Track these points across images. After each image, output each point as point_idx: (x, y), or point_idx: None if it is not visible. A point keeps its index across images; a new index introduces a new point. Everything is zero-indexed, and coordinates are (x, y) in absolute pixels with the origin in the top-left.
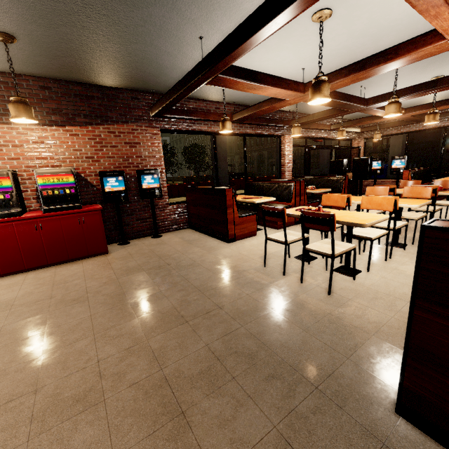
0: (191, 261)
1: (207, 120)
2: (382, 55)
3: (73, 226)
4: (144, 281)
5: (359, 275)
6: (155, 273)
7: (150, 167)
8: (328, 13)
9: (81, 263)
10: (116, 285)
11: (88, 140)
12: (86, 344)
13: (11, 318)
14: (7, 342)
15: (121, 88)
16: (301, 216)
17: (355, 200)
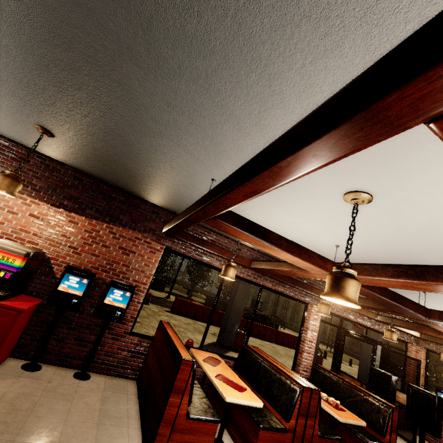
0: None
1: (221, 256)
2: None
3: None
4: None
5: None
6: None
7: (132, 281)
8: (366, 198)
9: None
10: None
11: (84, 231)
12: None
13: None
14: None
15: (147, 201)
16: None
17: None
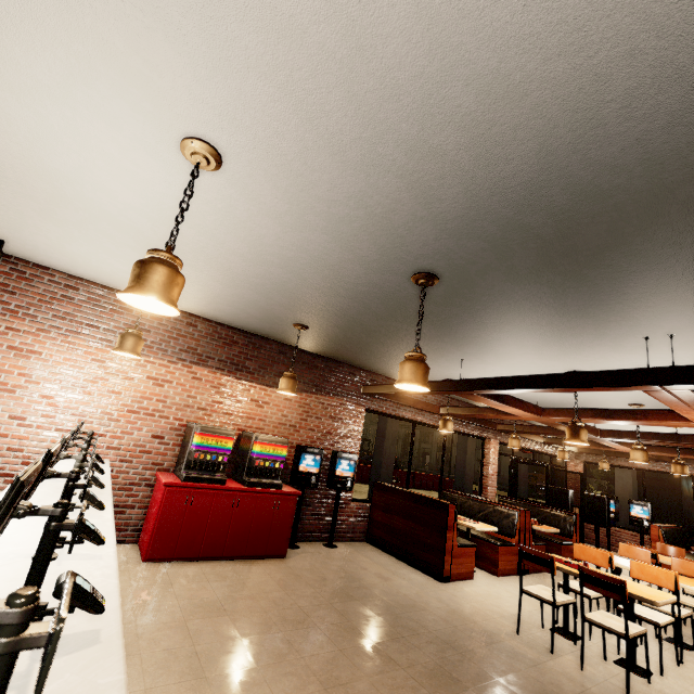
0: (410, 599)
1: (414, 407)
2: (631, 413)
3: (265, 510)
4: (369, 616)
5: (652, 678)
6: (375, 607)
7: (345, 448)
8: None
9: (259, 565)
10: (337, 613)
11: (298, 407)
12: (367, 687)
13: (241, 628)
14: (268, 661)
15: (343, 363)
16: (580, 572)
17: (614, 561)
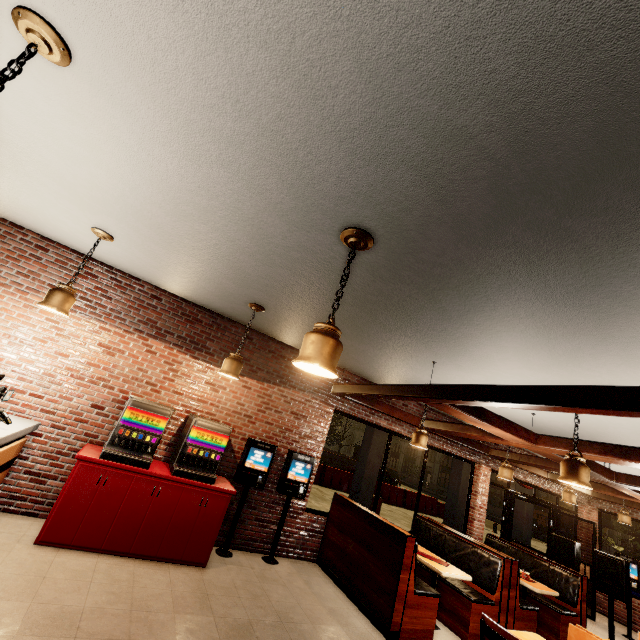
0: None
1: (390, 415)
2: None
3: (190, 506)
4: None
5: None
6: None
7: (305, 449)
8: None
9: (168, 571)
10: None
11: (257, 397)
12: None
13: None
14: None
15: None
16: None
17: None
